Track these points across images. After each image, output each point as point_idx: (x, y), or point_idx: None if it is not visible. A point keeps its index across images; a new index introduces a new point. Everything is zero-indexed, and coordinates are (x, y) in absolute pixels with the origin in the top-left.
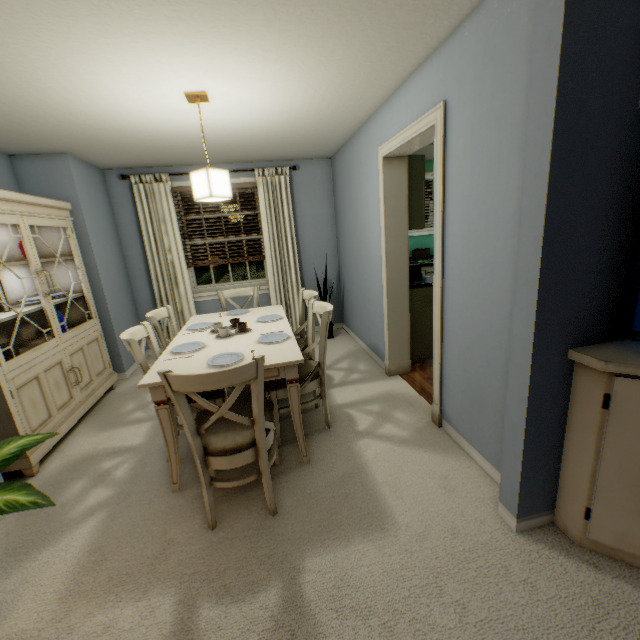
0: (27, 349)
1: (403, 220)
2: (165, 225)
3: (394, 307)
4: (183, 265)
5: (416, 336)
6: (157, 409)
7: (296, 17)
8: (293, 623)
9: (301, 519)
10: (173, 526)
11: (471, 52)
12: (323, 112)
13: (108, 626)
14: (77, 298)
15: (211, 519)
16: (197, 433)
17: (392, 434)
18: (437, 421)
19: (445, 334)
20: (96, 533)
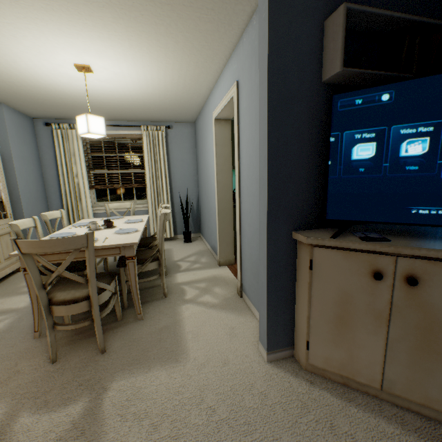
0: None
1: (228, 160)
2: (75, 158)
3: (223, 218)
4: (86, 186)
5: None
6: (25, 274)
7: (133, 18)
8: (86, 425)
9: (121, 355)
10: (24, 361)
11: (247, 50)
12: (176, 88)
13: None
14: None
15: (52, 355)
16: (43, 287)
17: (207, 301)
18: (239, 293)
19: (242, 231)
20: None
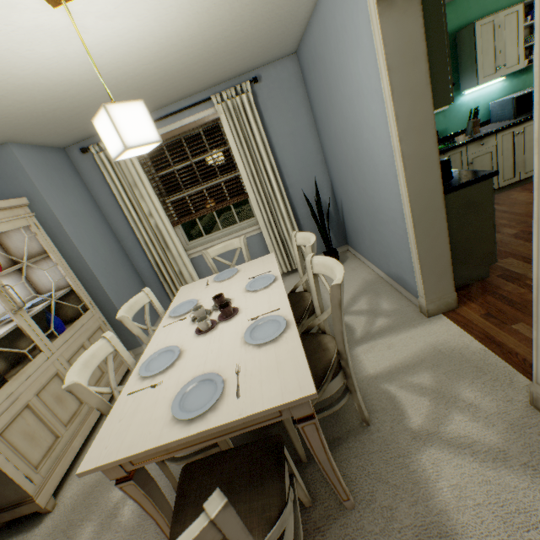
0: (22, 367)
1: (423, 97)
2: (138, 190)
3: (424, 230)
4: (167, 226)
5: (455, 256)
6: (120, 486)
7: None
8: None
9: None
10: None
11: None
12: None
13: None
14: (69, 292)
15: None
16: None
17: (471, 438)
18: None
19: None
20: None
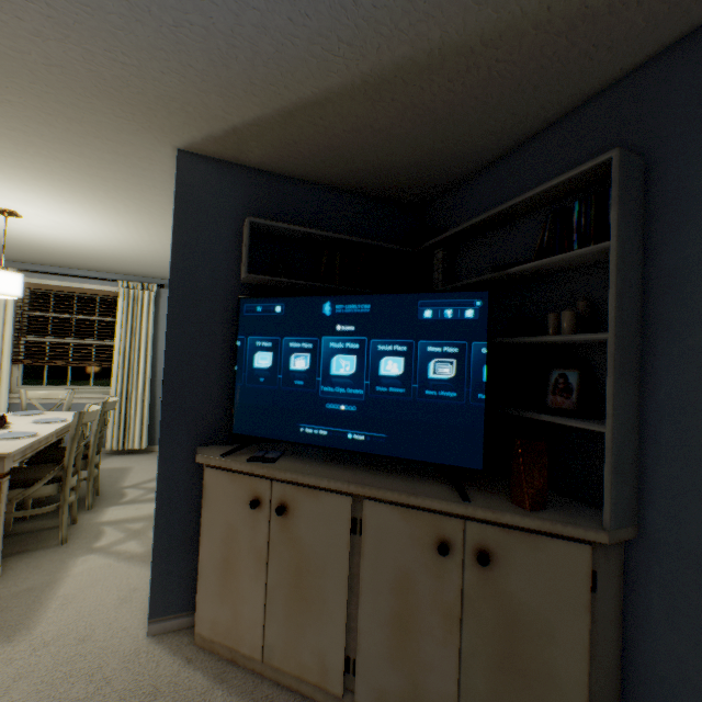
0: None
1: None
2: None
3: None
4: (5, 360)
5: None
6: None
7: (58, 180)
8: None
9: None
10: None
11: None
12: (153, 245)
13: None
14: None
15: None
16: None
17: (127, 550)
18: None
19: None
20: None
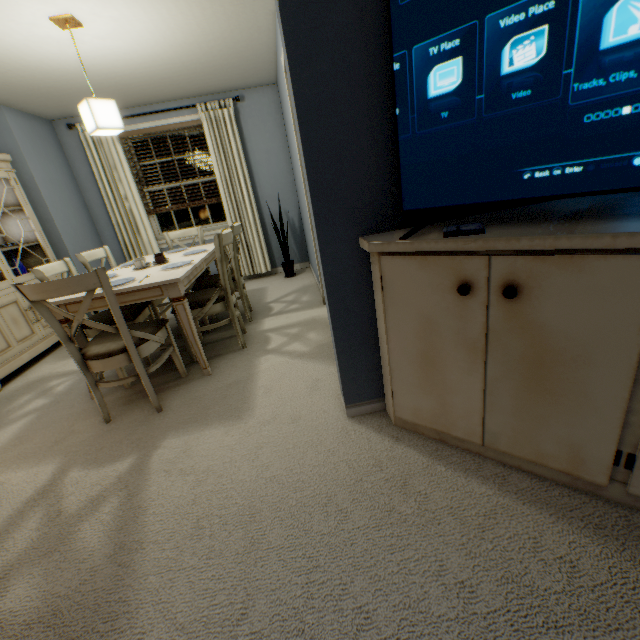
0: None
1: None
2: (118, 173)
3: None
4: (141, 212)
5: None
6: None
7: None
8: (131, 479)
9: (179, 414)
10: (80, 422)
11: None
12: (217, 24)
13: (3, 483)
14: (36, 247)
15: (104, 414)
16: (70, 340)
17: (295, 350)
18: None
19: None
20: (23, 428)
